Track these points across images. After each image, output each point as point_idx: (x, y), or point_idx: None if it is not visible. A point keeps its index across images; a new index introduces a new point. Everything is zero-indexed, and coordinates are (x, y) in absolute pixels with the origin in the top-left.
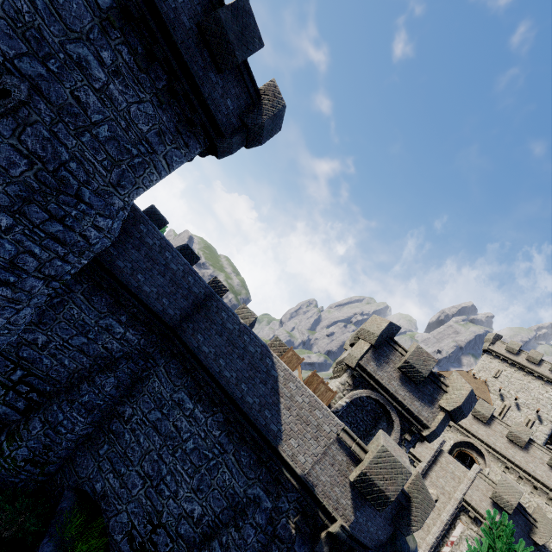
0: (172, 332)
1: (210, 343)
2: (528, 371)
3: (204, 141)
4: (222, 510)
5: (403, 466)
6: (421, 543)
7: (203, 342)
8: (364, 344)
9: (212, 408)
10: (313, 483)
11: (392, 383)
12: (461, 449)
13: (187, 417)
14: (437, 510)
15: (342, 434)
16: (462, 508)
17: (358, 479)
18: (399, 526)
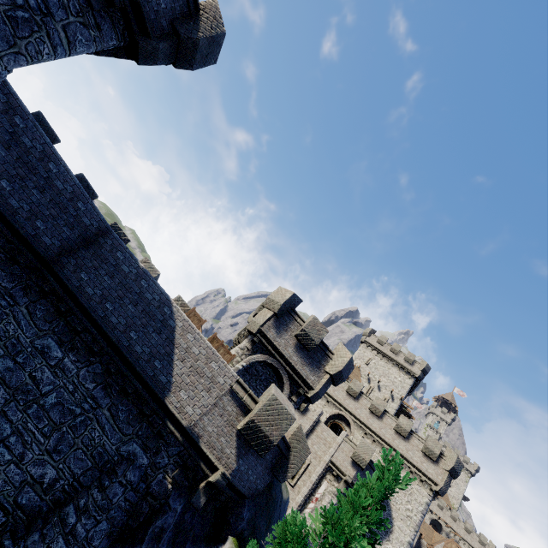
0: (45, 266)
1: (96, 284)
2: (390, 360)
3: (123, 34)
4: (85, 471)
5: (289, 412)
6: (291, 504)
7: (88, 282)
8: (268, 312)
9: (89, 357)
10: (199, 434)
11: (287, 349)
12: (334, 421)
13: (52, 368)
14: (309, 472)
15: (236, 386)
16: (329, 468)
17: (246, 426)
18: (277, 474)
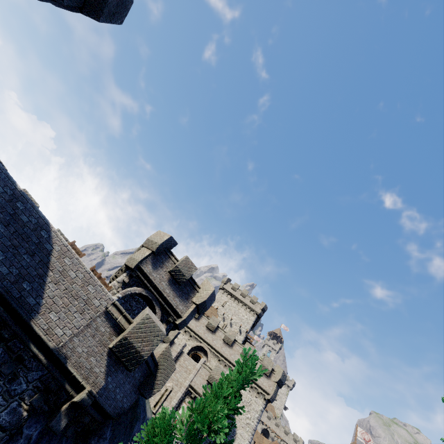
0: None
1: None
2: (240, 302)
3: None
4: None
5: (160, 330)
6: None
7: None
8: (146, 251)
9: None
10: (67, 355)
11: (162, 283)
12: (194, 352)
13: None
14: (170, 398)
15: (112, 307)
16: (188, 392)
17: (118, 344)
18: (144, 391)
